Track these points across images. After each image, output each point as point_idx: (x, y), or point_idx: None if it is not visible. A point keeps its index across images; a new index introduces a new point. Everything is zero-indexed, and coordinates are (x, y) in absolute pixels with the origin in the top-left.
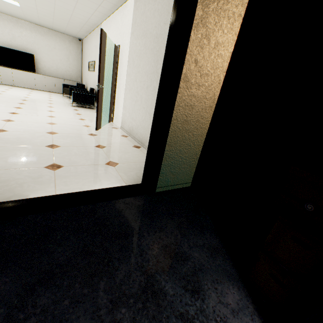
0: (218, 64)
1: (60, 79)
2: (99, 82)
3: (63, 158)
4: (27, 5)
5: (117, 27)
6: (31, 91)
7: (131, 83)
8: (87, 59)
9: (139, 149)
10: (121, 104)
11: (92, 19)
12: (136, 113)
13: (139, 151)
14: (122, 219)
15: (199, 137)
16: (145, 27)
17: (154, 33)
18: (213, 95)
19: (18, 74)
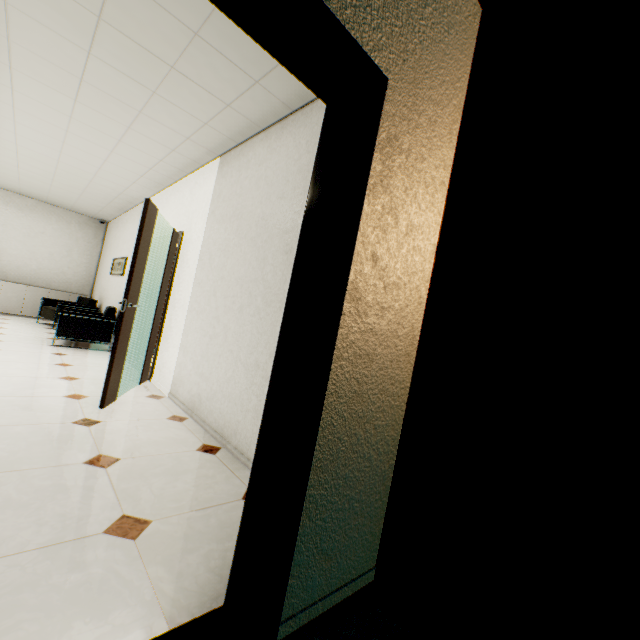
0: (415, 266)
1: (40, 289)
2: (126, 296)
3: None
4: None
5: (181, 203)
6: None
7: (205, 298)
8: (111, 254)
9: (216, 455)
10: (177, 341)
11: (133, 190)
12: (212, 363)
13: (216, 463)
14: None
15: (388, 430)
16: (238, 202)
17: (258, 211)
18: (410, 329)
19: None
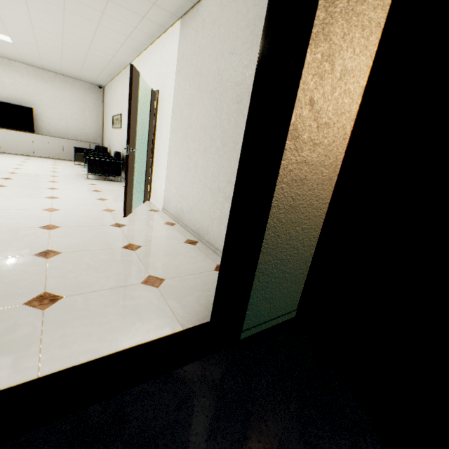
0: (344, 107)
1: (71, 141)
2: (128, 143)
3: (64, 278)
4: (23, 40)
5: (154, 66)
6: (27, 158)
7: (179, 142)
8: (110, 113)
9: (196, 245)
10: (163, 174)
11: (118, 58)
12: (188, 188)
13: (196, 250)
14: (185, 435)
15: (311, 231)
16: (198, 61)
17: (214, 68)
18: (334, 160)
19: (8, 136)
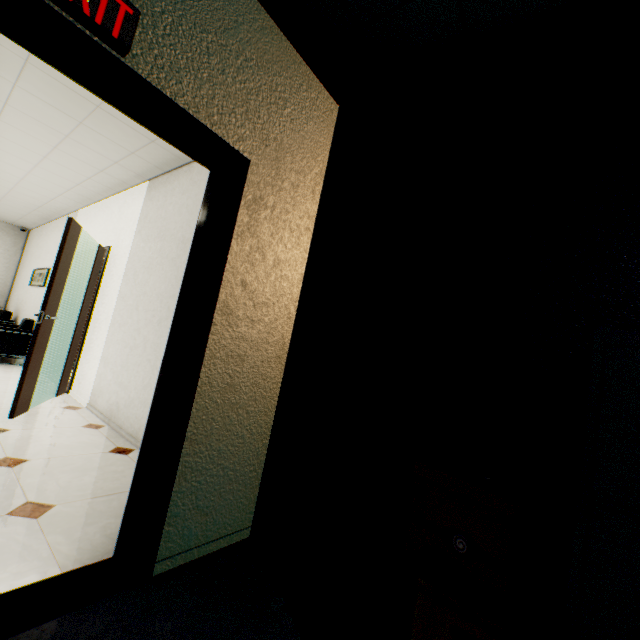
0: (283, 290)
1: None
2: (44, 308)
3: None
4: None
5: (110, 219)
6: None
7: (128, 311)
8: (31, 264)
9: (128, 455)
10: (99, 352)
11: (59, 202)
12: (131, 372)
13: (127, 462)
14: None
15: (262, 415)
16: (163, 225)
17: (180, 235)
18: (281, 337)
19: None
